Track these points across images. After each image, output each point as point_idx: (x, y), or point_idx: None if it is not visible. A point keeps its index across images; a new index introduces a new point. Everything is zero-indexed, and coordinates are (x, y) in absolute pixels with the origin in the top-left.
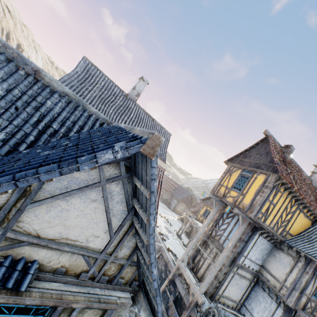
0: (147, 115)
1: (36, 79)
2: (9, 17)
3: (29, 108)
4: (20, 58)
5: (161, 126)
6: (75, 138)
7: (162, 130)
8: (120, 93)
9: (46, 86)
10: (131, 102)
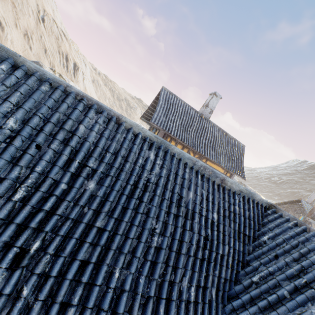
0: (220, 130)
1: (222, 186)
2: (65, 40)
3: (232, 224)
4: (212, 173)
5: (234, 138)
6: (290, 260)
7: (235, 143)
8: (195, 114)
9: (228, 190)
10: (205, 121)
